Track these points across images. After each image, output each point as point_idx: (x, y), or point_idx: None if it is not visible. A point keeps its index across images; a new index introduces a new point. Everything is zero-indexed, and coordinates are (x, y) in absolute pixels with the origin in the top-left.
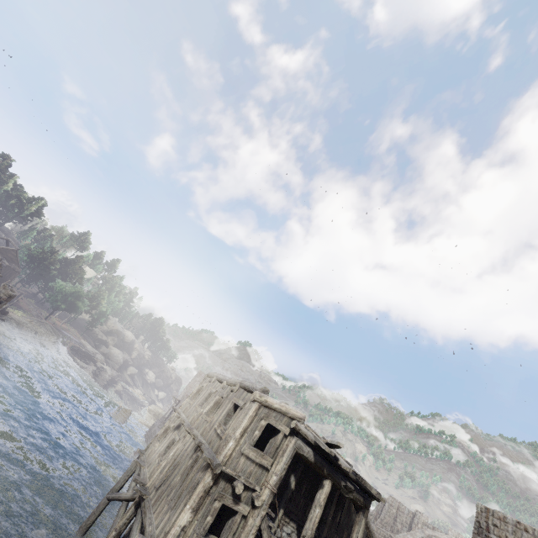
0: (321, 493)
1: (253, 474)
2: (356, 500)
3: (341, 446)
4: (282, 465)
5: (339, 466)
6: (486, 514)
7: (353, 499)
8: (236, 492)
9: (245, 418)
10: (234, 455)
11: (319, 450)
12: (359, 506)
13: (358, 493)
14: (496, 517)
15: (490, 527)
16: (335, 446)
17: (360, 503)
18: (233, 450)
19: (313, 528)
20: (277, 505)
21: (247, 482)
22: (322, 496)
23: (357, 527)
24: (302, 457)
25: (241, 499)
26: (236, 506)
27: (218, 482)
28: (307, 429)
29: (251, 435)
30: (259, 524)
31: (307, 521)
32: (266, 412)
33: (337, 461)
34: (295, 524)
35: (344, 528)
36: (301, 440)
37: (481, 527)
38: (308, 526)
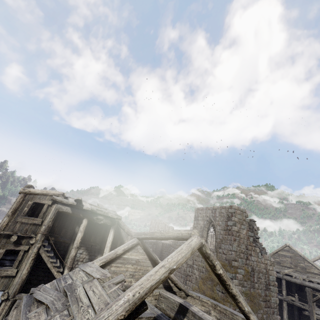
0: (81, 226)
1: (29, 230)
2: (106, 223)
3: (80, 199)
4: (48, 220)
5: (89, 210)
6: (197, 210)
7: (104, 223)
8: (12, 240)
9: (14, 203)
10: (10, 224)
11: (74, 206)
12: (109, 225)
13: (106, 219)
14: (200, 210)
15: (198, 215)
16: (79, 200)
17: (109, 224)
18: (8, 222)
19: (77, 242)
20: (69, 243)
21: (24, 235)
22: (81, 227)
23: (109, 234)
24: (63, 213)
25: (22, 244)
26: (18, 248)
27: (1, 240)
28: (63, 198)
29: (22, 211)
30: (36, 251)
31: (75, 241)
32: (32, 197)
33: (83, 207)
34: (84, 248)
35: (117, 240)
36: (60, 204)
37: (196, 217)
38: (74, 243)
